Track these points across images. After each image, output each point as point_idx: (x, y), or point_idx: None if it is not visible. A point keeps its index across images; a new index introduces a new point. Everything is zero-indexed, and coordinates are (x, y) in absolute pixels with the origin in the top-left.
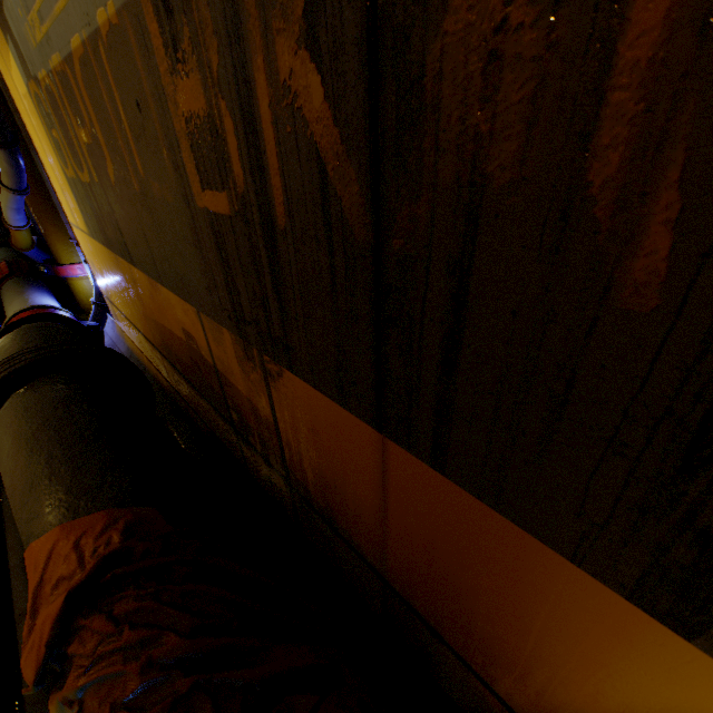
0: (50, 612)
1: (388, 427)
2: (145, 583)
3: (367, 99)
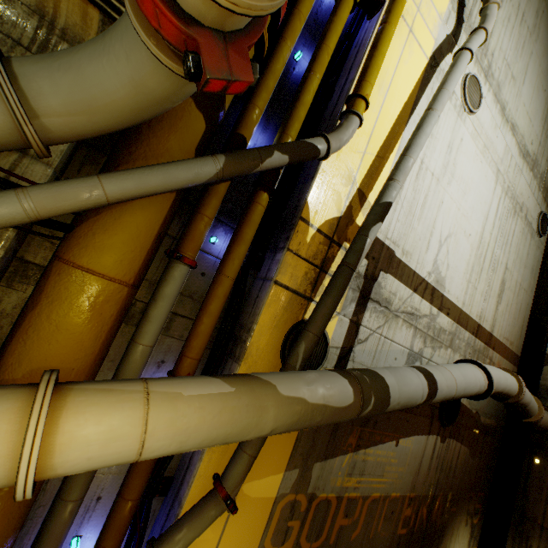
0: None
1: None
2: None
3: (428, 513)
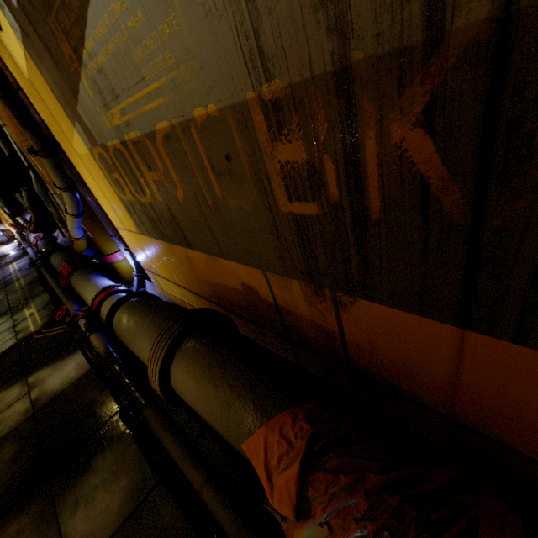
0: (290, 475)
1: (469, 323)
2: (335, 448)
3: (476, 151)
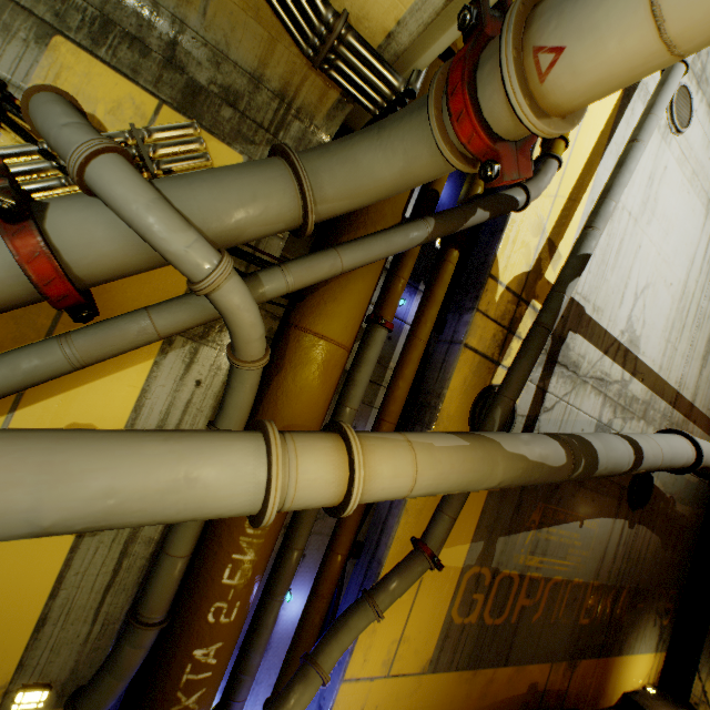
0: None
1: (600, 655)
2: None
3: (612, 606)
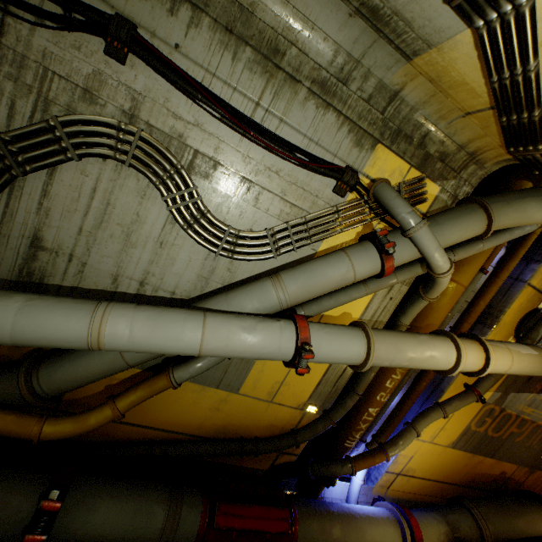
0: None
1: None
2: None
3: None
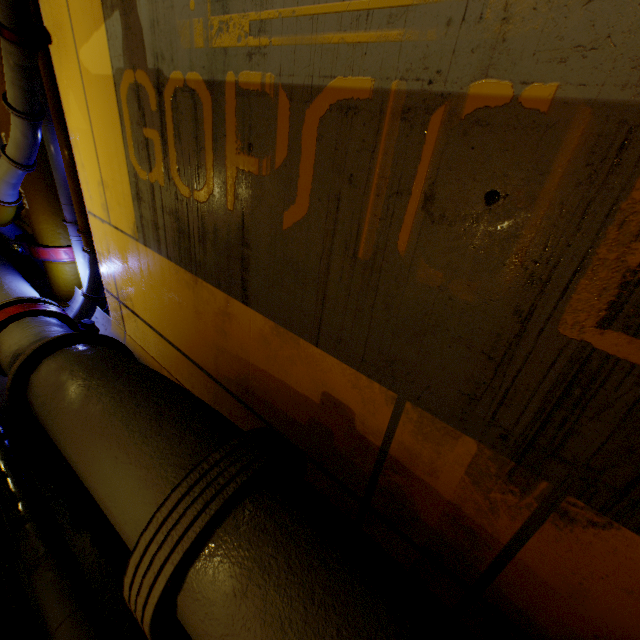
0: None
1: None
2: None
3: None
